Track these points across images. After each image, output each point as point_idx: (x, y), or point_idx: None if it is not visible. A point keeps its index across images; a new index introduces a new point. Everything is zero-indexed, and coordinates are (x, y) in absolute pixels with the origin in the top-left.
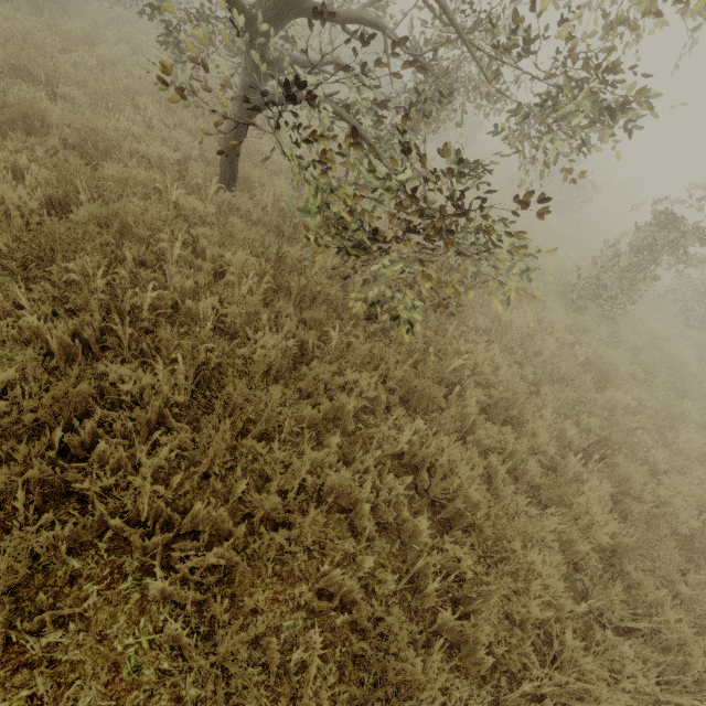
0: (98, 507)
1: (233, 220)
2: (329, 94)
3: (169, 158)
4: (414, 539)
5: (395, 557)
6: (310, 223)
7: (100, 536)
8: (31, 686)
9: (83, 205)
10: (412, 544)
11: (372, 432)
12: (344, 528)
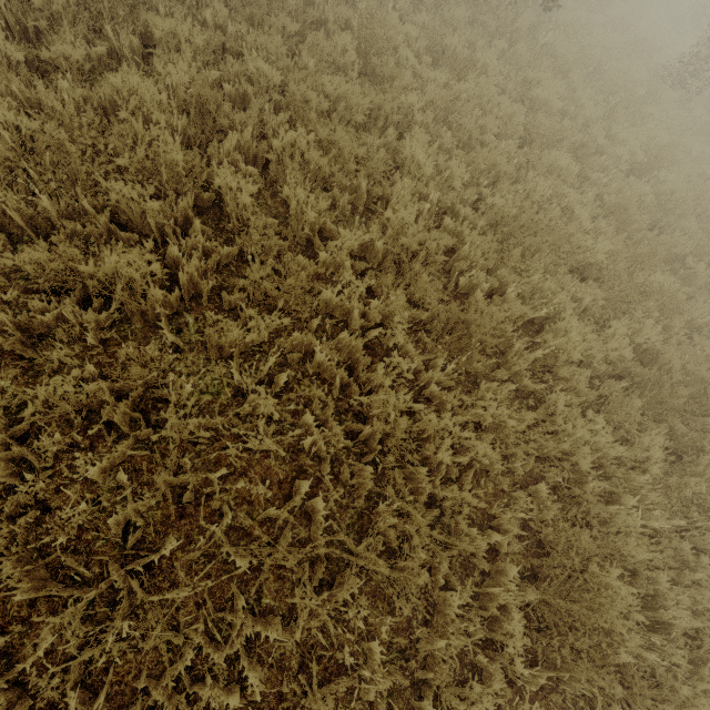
0: None
1: None
2: None
3: None
4: None
5: None
6: None
7: None
8: None
9: None
10: None
11: None
12: None
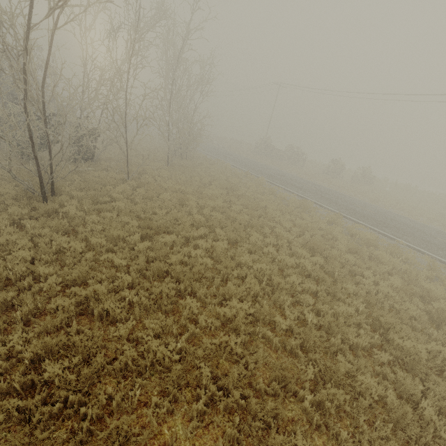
0: None
1: None
2: None
3: None
4: None
5: None
6: None
7: None
8: None
9: None
10: None
11: None
12: None
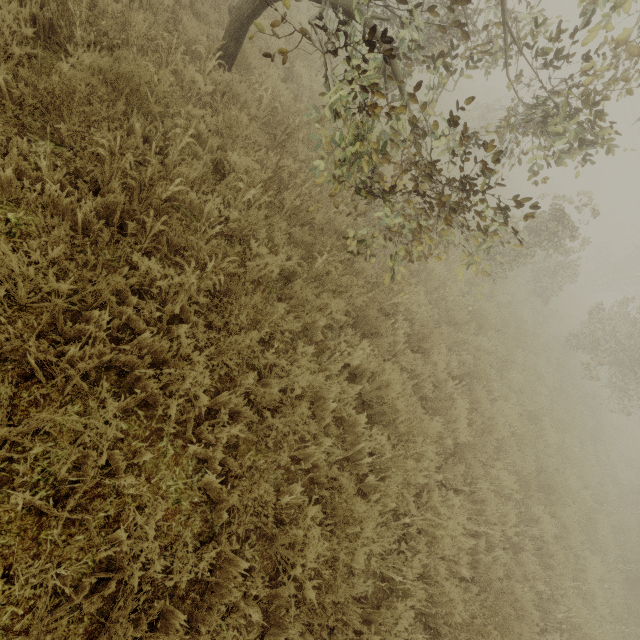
0: (153, 388)
1: (239, 115)
2: (373, 23)
3: (164, 2)
4: (353, 428)
5: (338, 438)
6: (301, 134)
7: (139, 406)
8: (106, 510)
9: (73, 40)
10: (350, 430)
11: (329, 345)
12: (309, 416)
